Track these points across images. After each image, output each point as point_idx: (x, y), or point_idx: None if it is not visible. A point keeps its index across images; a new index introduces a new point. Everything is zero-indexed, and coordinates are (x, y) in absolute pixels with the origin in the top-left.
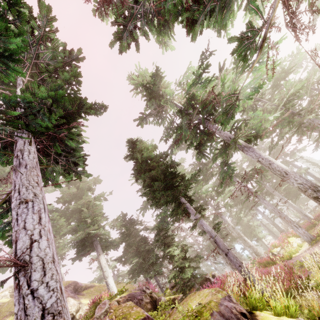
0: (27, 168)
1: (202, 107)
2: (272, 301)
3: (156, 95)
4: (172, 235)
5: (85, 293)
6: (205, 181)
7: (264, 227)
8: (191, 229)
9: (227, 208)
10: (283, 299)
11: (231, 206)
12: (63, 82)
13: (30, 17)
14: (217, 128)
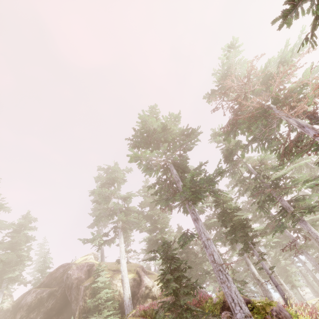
0: (200, 221)
1: (272, 183)
2: (301, 317)
3: (233, 155)
4: (225, 258)
5: (150, 276)
6: (253, 221)
7: (302, 276)
8: (255, 264)
9: (267, 247)
10: (307, 318)
11: (272, 247)
12: (199, 166)
13: (192, 134)
14: (280, 198)
